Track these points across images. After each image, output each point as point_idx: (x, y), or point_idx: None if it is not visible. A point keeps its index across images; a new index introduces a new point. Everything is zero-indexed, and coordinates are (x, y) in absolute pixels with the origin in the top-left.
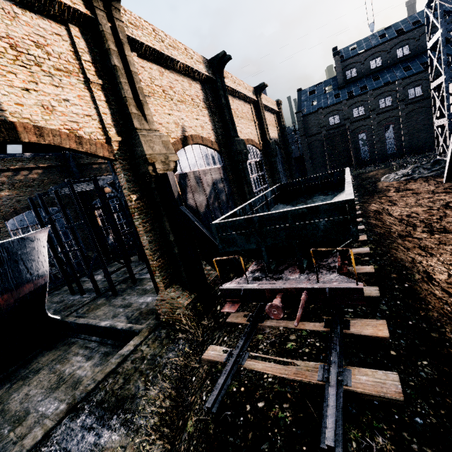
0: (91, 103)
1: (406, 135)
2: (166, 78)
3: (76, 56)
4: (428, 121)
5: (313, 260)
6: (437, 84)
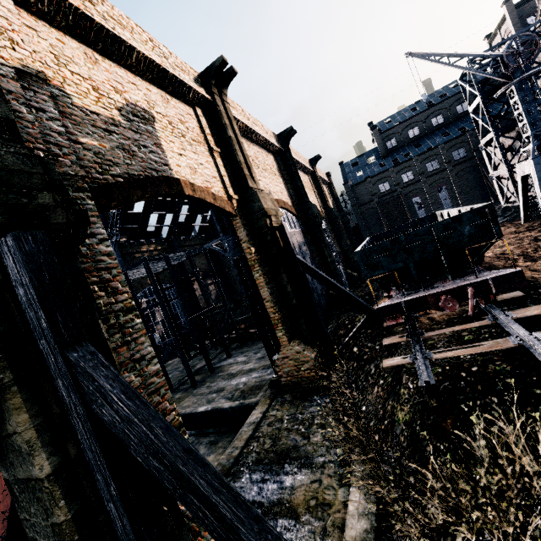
0: (214, 167)
1: (460, 194)
2: (252, 149)
3: (201, 131)
4: (478, 178)
5: (469, 258)
6: (487, 140)
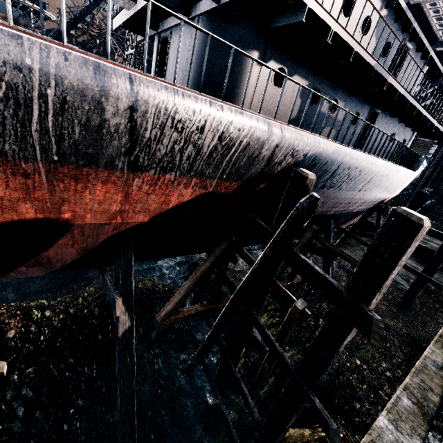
0: None
1: None
2: None
3: None
4: None
5: None
6: None
